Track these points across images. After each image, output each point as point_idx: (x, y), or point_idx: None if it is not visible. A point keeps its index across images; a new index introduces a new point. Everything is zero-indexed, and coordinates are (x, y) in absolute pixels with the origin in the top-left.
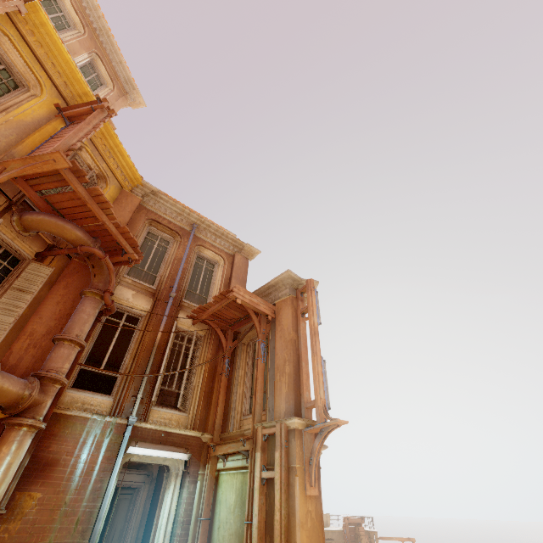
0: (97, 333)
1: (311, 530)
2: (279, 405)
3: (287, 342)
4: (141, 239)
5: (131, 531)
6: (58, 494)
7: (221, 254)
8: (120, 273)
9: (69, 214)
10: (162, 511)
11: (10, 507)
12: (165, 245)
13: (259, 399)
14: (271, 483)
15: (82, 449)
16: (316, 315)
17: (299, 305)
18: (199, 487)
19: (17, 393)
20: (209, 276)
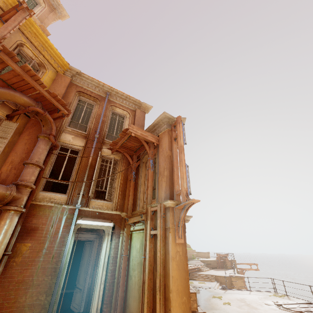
0: (54, 161)
1: (179, 261)
2: (161, 194)
3: (165, 157)
4: (74, 104)
5: (92, 261)
6: (40, 244)
7: (127, 111)
8: (63, 125)
9: (18, 87)
10: (102, 251)
11: (14, 251)
12: (90, 107)
13: (149, 191)
14: (156, 237)
15: (51, 222)
16: (182, 138)
17: (173, 134)
18: (121, 240)
19: (2, 193)
20: (121, 124)
